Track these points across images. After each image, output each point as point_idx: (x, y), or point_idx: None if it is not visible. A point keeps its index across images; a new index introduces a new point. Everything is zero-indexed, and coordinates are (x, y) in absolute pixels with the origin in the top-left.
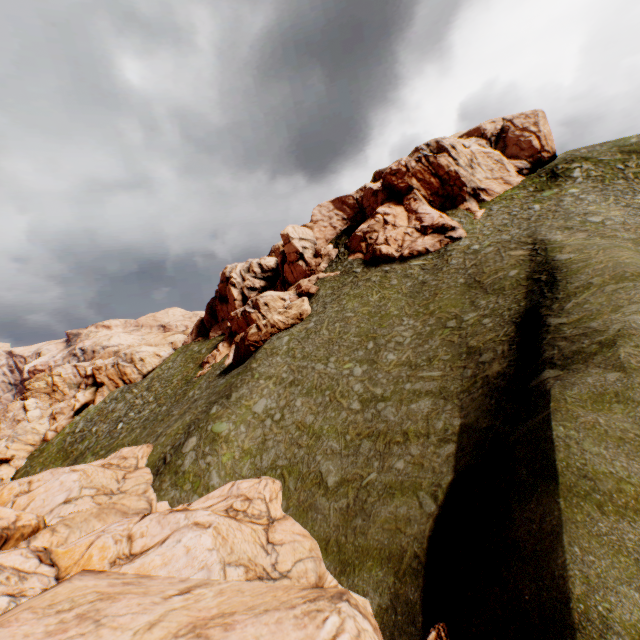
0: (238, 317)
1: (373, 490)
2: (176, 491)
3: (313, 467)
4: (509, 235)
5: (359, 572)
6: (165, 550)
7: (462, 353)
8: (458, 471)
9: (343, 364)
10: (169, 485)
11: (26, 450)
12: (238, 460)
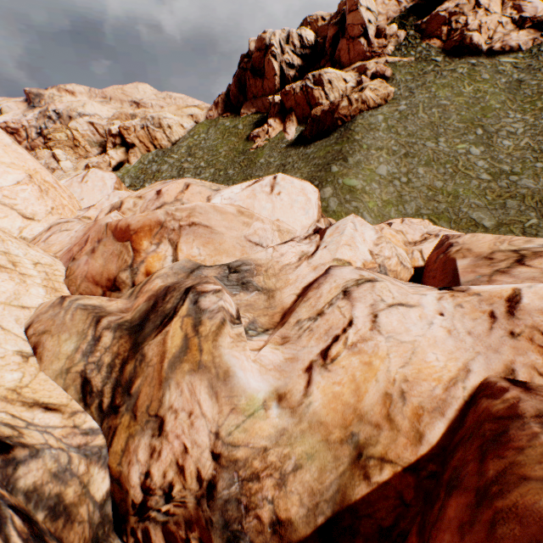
0: (296, 92)
1: (541, 229)
2: None
3: (462, 216)
4: None
5: None
6: None
7: None
8: None
9: (455, 145)
10: None
11: None
12: (382, 208)
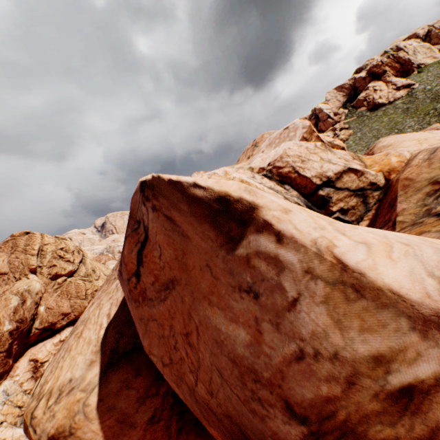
0: None
1: None
2: None
3: None
4: None
5: None
6: None
7: None
8: None
9: None
10: None
11: None
12: None
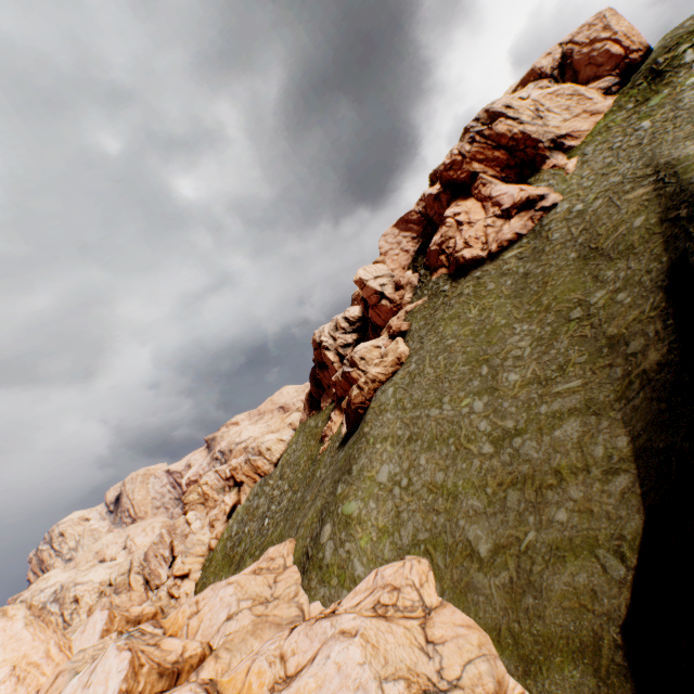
0: (339, 381)
1: (536, 555)
2: (325, 588)
3: (458, 535)
4: (618, 175)
5: (547, 672)
6: (316, 670)
7: (601, 347)
8: (642, 513)
9: (459, 402)
10: (317, 582)
11: (198, 562)
12: (376, 542)
